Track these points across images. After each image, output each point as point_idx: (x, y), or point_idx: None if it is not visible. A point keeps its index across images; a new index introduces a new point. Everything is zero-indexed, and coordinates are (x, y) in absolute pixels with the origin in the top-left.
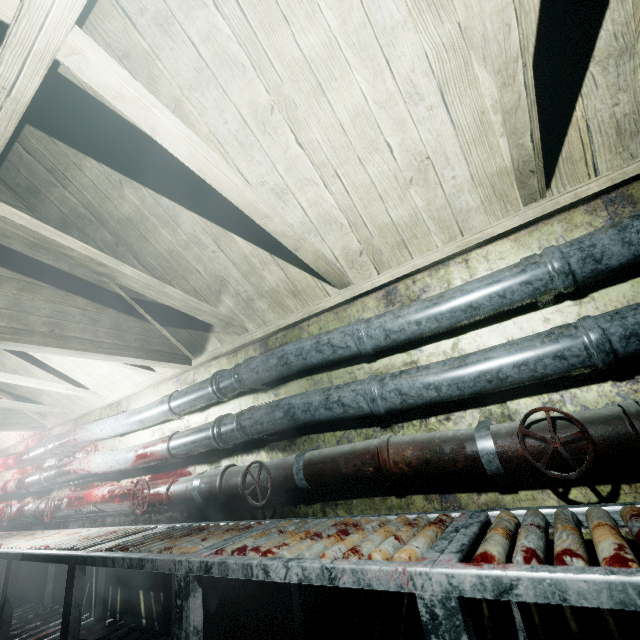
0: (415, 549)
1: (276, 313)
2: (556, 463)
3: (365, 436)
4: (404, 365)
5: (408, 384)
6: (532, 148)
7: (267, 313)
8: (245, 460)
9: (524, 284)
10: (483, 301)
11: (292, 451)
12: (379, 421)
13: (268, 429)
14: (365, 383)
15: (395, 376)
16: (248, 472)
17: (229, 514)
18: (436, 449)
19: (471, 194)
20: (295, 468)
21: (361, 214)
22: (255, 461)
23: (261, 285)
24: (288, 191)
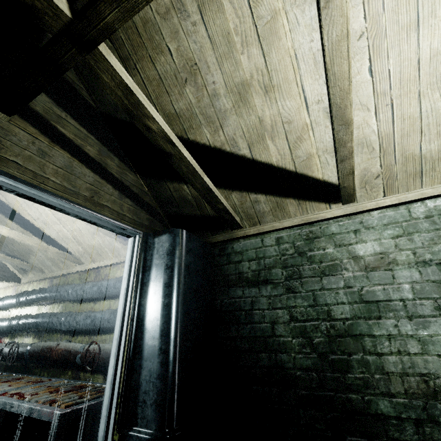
0: (1, 389)
1: (56, 268)
2: (94, 364)
3: (66, 338)
4: (89, 308)
5: (72, 320)
6: (119, 238)
7: (52, 267)
8: (24, 340)
9: (115, 288)
10: (104, 291)
11: (41, 339)
12: (72, 332)
13: (28, 327)
14: (62, 315)
15: (72, 315)
16: (12, 348)
17: (8, 367)
18: (68, 351)
19: (117, 243)
20: (27, 349)
21: (80, 239)
22: (16, 343)
23: (47, 255)
24: (49, 224)
